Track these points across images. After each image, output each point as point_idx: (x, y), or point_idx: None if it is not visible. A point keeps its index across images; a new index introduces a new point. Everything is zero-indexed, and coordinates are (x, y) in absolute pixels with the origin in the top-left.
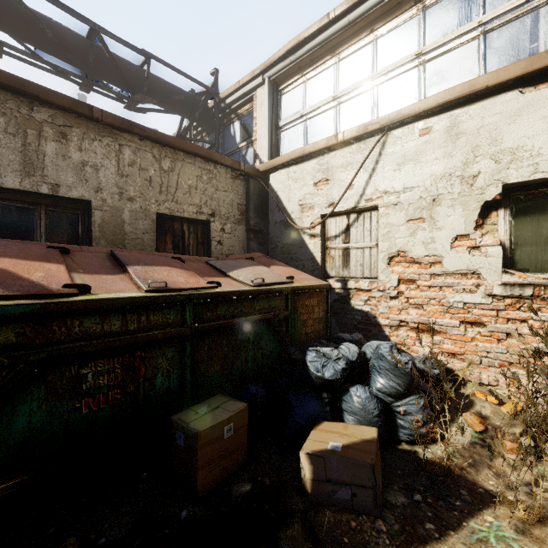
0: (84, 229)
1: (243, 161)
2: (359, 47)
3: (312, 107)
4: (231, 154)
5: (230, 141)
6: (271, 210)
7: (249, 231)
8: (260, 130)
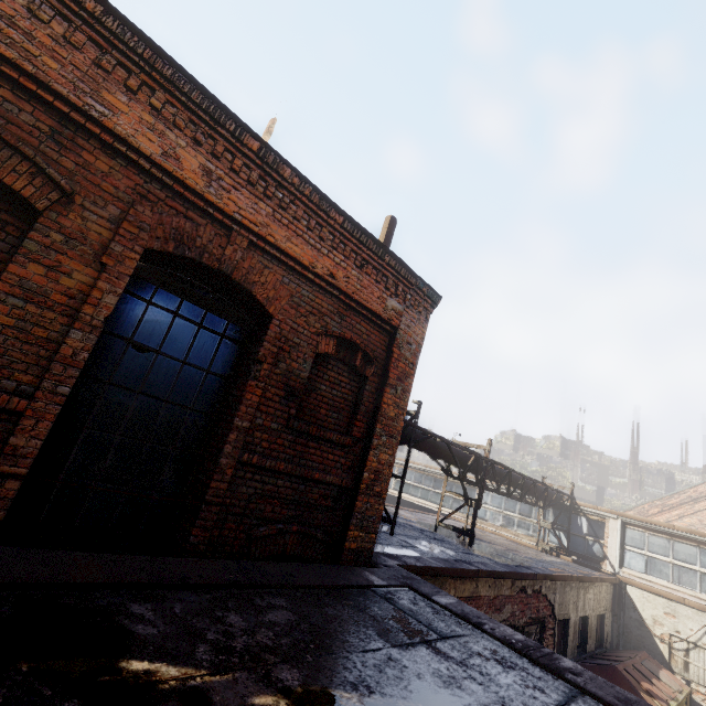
0: (582, 625)
1: (589, 548)
2: (689, 546)
3: (654, 555)
4: (577, 536)
5: (576, 527)
6: (627, 607)
7: (613, 615)
8: (611, 544)
